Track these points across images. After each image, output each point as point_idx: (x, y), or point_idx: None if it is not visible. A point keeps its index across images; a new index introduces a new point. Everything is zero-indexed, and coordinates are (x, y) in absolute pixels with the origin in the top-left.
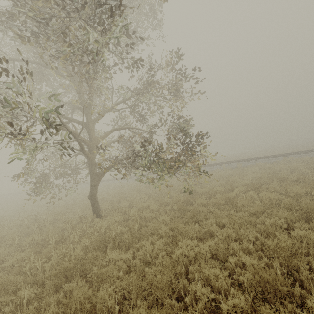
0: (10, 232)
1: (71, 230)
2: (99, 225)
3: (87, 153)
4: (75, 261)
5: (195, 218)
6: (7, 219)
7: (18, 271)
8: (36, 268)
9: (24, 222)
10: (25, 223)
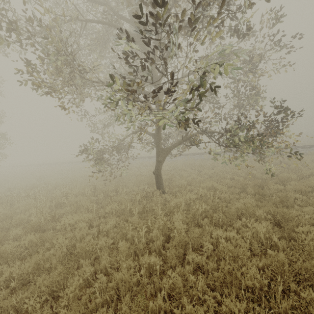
0: (80, 199)
1: (145, 203)
2: (176, 201)
3: (160, 126)
4: (185, 234)
5: (284, 204)
6: (66, 186)
7: (120, 237)
8: (137, 236)
9: (85, 191)
10: (88, 192)
